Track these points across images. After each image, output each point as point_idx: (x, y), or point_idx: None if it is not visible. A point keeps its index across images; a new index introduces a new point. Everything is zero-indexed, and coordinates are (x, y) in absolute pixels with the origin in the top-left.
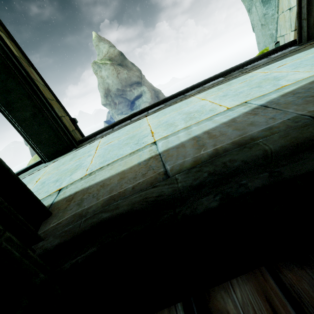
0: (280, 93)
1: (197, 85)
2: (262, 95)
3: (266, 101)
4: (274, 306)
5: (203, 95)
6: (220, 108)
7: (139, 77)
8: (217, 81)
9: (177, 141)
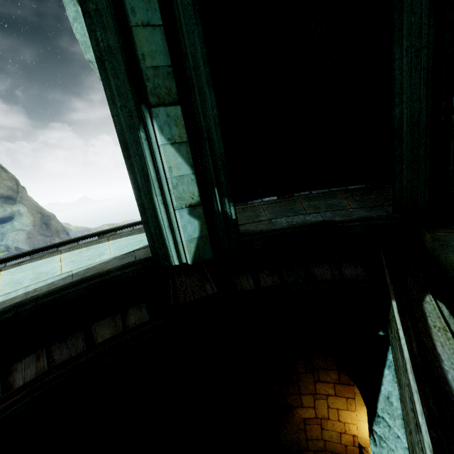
0: (87, 267)
1: (75, 240)
2: (82, 267)
3: (77, 272)
4: (39, 357)
5: (66, 256)
6: (59, 272)
7: (12, 189)
8: (90, 241)
9: (15, 295)
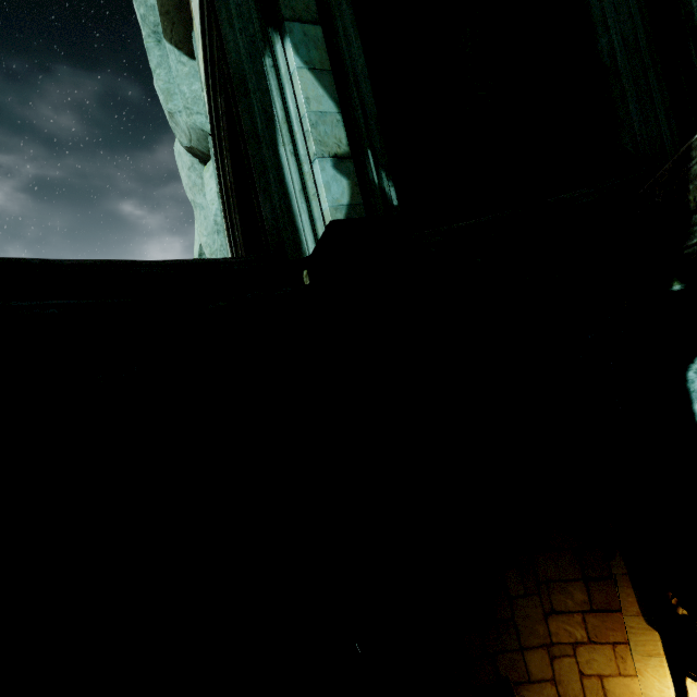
0: None
1: None
2: None
3: None
4: None
5: None
6: None
7: None
8: None
9: None
